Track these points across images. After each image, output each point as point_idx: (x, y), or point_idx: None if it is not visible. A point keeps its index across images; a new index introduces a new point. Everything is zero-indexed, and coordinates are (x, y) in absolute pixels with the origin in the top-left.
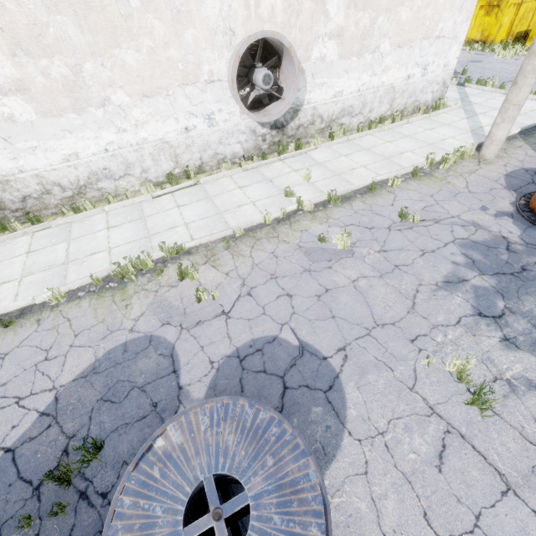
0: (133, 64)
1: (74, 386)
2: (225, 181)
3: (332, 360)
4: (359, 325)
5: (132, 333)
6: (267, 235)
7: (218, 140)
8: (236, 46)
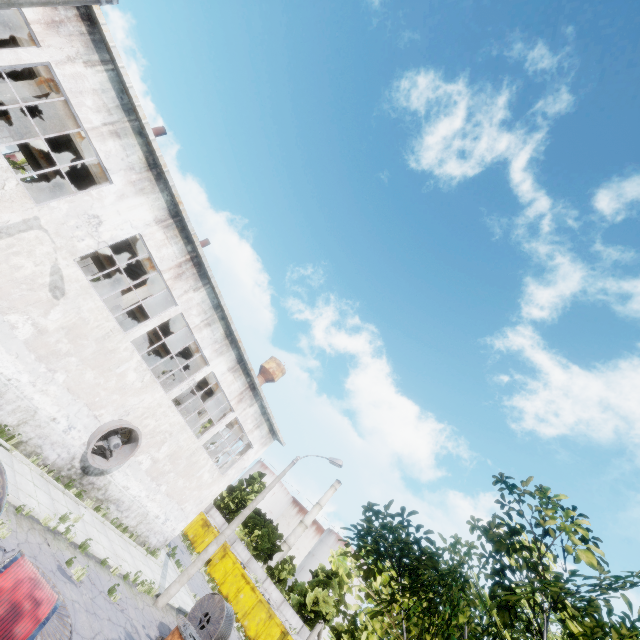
0: (87, 378)
1: None
2: (27, 469)
3: None
4: None
5: None
6: (40, 531)
7: (55, 441)
8: (123, 419)
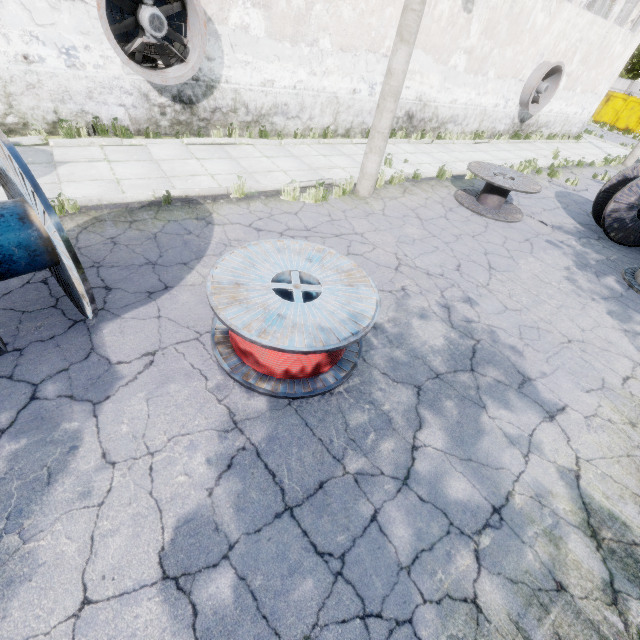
0: (507, 57)
1: (559, 198)
2: (503, 145)
3: None
4: None
5: (556, 189)
6: (564, 171)
7: (500, 118)
8: (539, 64)
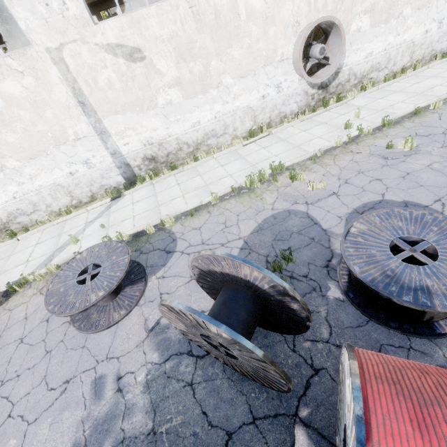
0: (237, 57)
1: (253, 236)
2: (290, 129)
3: (432, 206)
4: (446, 187)
5: (274, 210)
6: (342, 152)
7: (282, 102)
8: (300, 33)
